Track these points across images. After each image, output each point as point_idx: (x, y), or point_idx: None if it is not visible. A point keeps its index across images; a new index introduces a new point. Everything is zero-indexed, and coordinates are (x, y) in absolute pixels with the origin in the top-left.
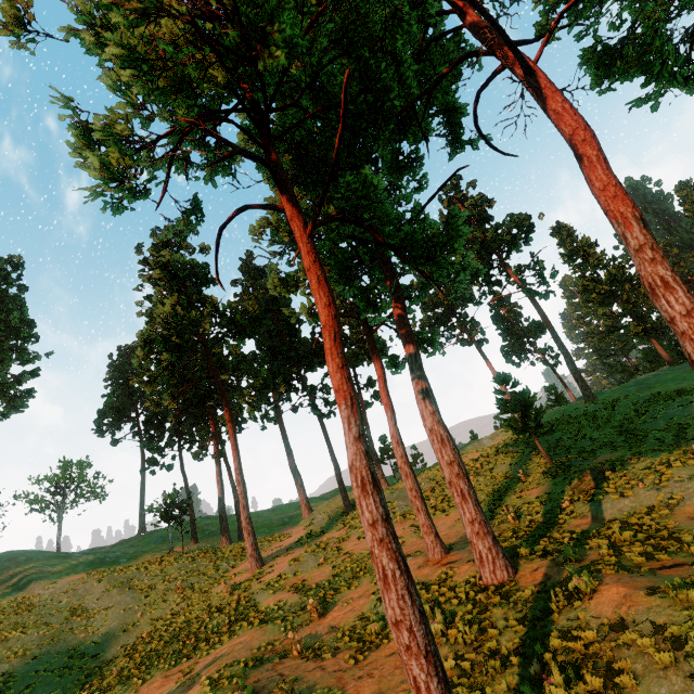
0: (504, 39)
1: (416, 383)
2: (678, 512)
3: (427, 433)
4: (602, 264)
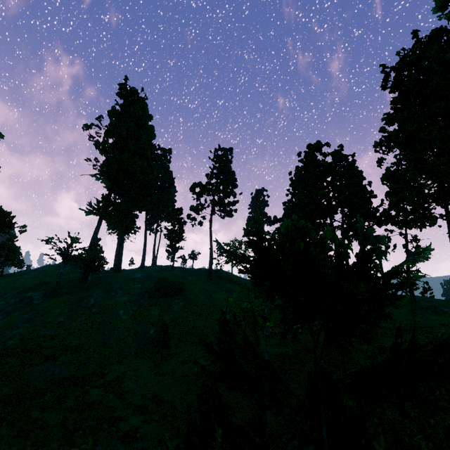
0: None
1: None
2: None
3: None
4: None
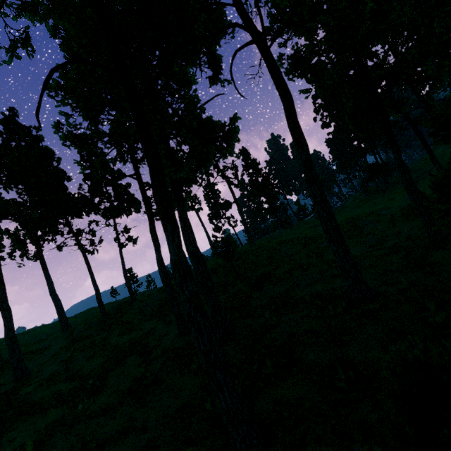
0: (262, 25)
1: (184, 223)
2: (297, 289)
3: (189, 255)
4: (260, 174)
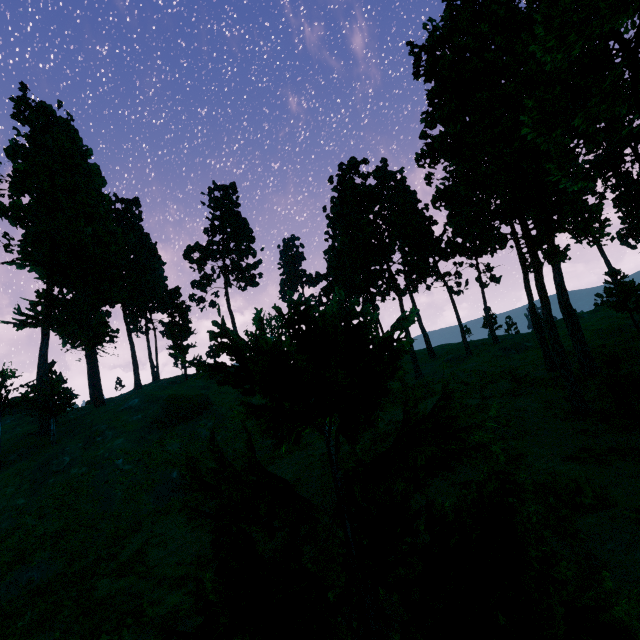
0: None
1: (557, 284)
2: None
3: (561, 310)
4: None
